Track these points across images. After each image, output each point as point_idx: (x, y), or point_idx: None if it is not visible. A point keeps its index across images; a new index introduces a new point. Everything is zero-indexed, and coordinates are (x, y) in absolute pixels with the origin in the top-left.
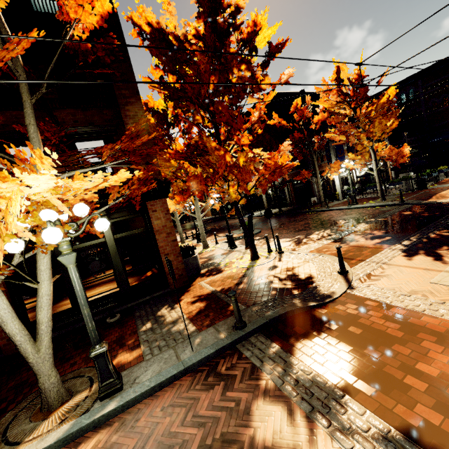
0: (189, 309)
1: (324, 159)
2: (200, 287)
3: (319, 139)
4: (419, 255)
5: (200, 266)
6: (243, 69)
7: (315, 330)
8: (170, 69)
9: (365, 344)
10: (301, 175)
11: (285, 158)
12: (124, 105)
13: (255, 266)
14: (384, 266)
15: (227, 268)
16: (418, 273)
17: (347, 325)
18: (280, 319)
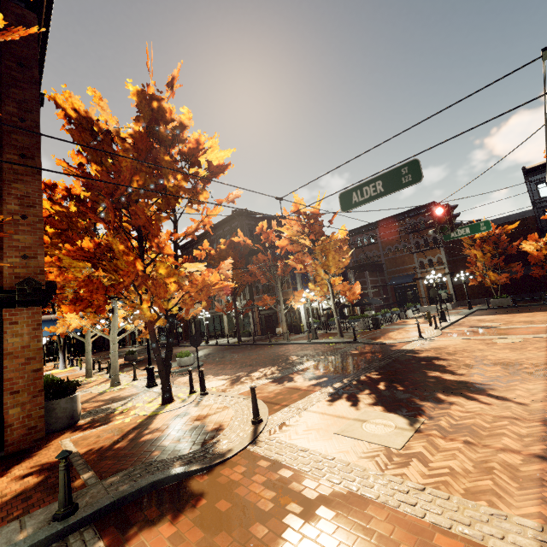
0: (6, 489)
1: (291, 286)
2: (57, 448)
3: (282, 265)
4: (341, 399)
5: (80, 413)
6: (179, 178)
7: (173, 511)
8: (93, 158)
9: (223, 526)
10: (263, 300)
11: (216, 277)
12: (12, 181)
13: (159, 414)
14: (304, 413)
15: (121, 416)
16: (330, 421)
17: (218, 498)
18: (139, 496)
